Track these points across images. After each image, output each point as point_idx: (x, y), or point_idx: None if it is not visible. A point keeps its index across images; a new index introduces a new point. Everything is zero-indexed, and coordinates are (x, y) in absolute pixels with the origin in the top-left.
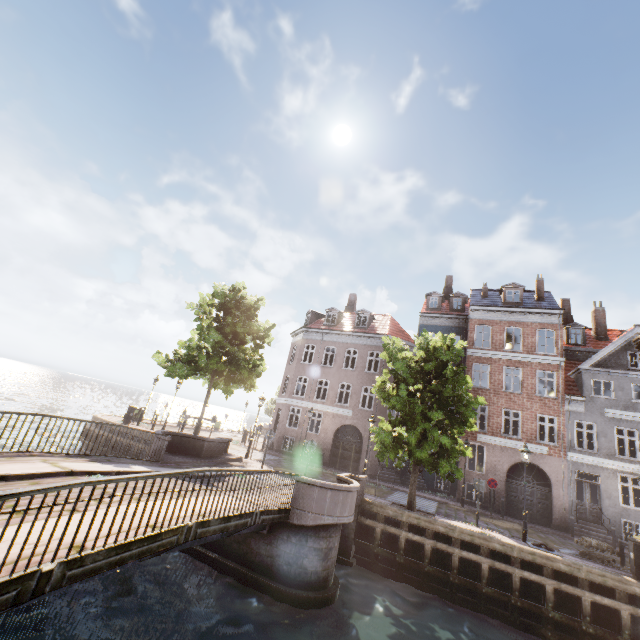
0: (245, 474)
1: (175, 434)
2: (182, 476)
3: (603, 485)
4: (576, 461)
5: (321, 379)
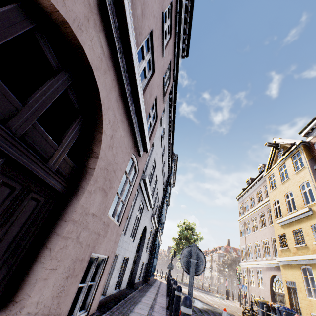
0: None
1: None
2: None
3: None
4: None
5: None
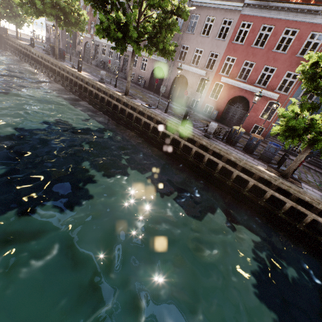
0: None
1: None
2: None
3: (99, 48)
4: (96, 40)
5: None
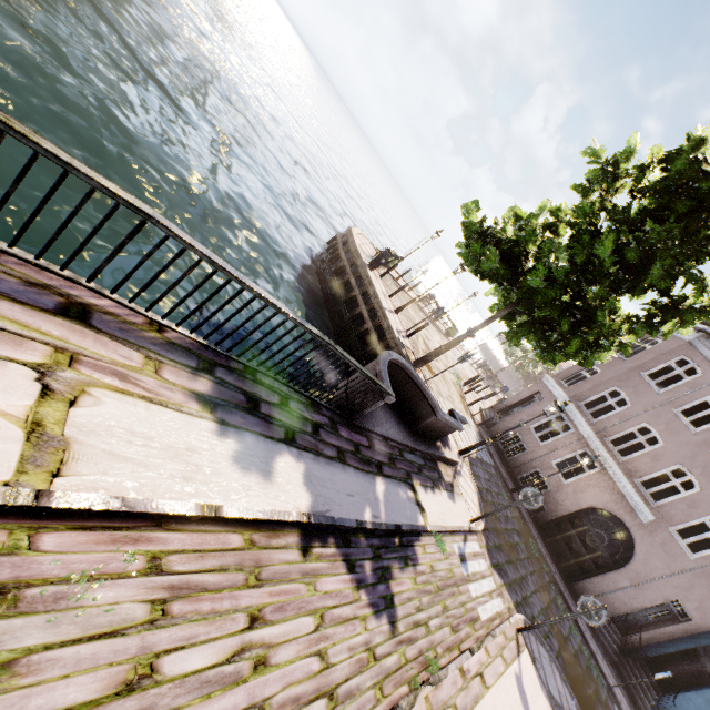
0: (447, 530)
1: (405, 369)
2: (353, 527)
3: None
4: None
5: (650, 427)
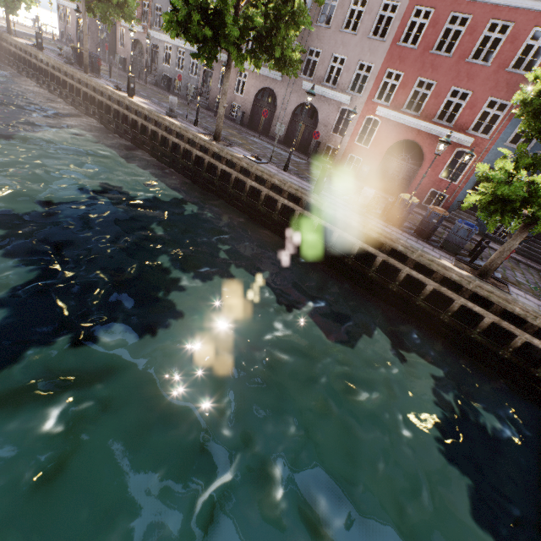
0: None
1: None
2: None
3: (160, 52)
4: (153, 37)
5: None
